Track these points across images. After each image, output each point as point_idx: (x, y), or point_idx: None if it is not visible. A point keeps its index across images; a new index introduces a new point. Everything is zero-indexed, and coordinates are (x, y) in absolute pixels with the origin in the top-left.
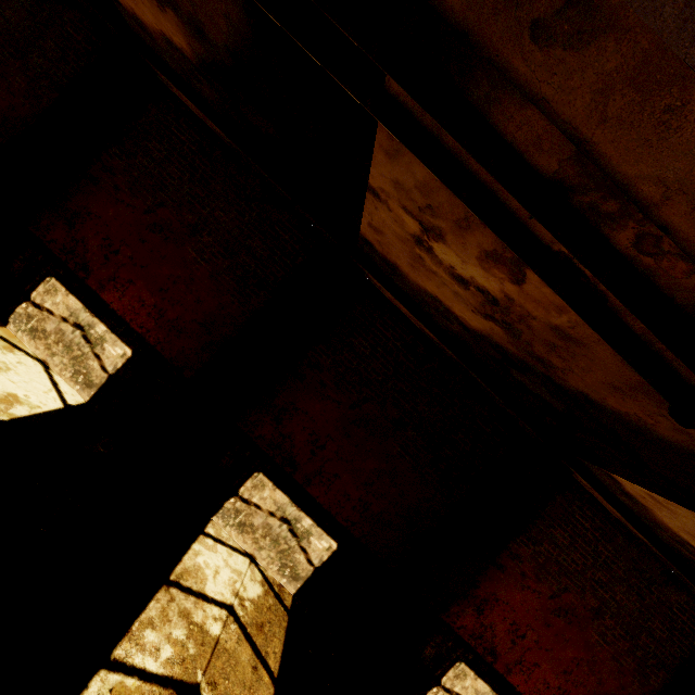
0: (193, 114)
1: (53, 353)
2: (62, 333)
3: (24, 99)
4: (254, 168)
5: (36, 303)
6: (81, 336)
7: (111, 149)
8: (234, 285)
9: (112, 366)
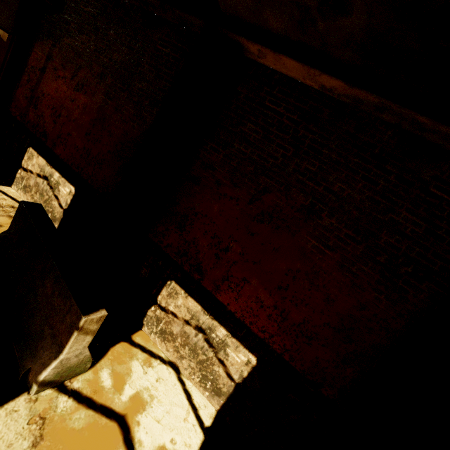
0: (288, 79)
1: (181, 356)
2: (186, 336)
3: (133, 122)
4: (385, 117)
5: (161, 306)
6: (204, 339)
7: (207, 144)
8: (375, 276)
9: (237, 374)
